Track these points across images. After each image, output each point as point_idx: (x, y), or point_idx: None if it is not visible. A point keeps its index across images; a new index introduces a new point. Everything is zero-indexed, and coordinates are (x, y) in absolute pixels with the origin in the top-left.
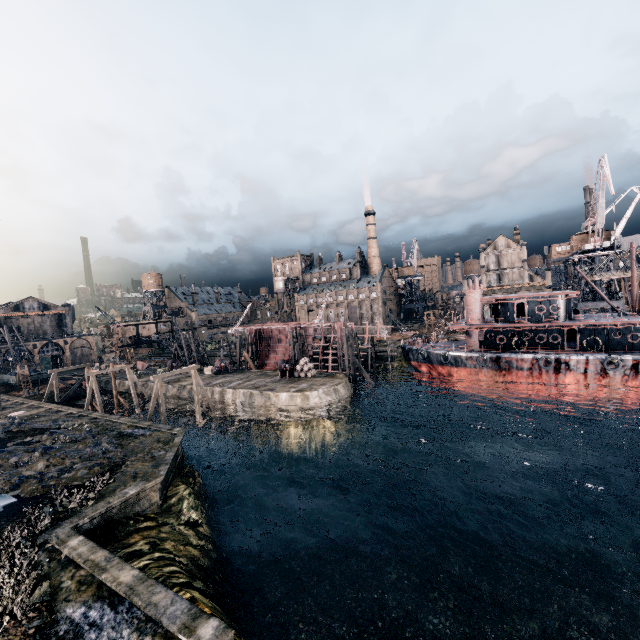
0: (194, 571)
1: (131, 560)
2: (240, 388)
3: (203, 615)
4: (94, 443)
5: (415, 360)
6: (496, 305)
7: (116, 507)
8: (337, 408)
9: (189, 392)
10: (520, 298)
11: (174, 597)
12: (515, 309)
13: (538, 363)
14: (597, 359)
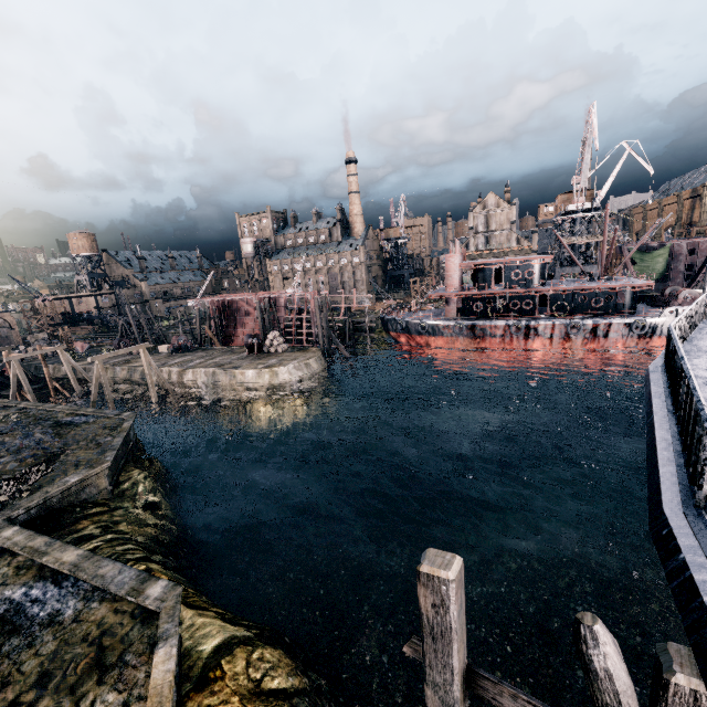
0: (153, 547)
1: (80, 544)
2: (201, 367)
3: (152, 578)
4: (24, 434)
5: (394, 331)
6: (475, 271)
7: (57, 496)
8: (309, 383)
9: (142, 374)
10: (498, 263)
11: (122, 568)
12: (493, 275)
13: (510, 330)
14: (562, 324)
